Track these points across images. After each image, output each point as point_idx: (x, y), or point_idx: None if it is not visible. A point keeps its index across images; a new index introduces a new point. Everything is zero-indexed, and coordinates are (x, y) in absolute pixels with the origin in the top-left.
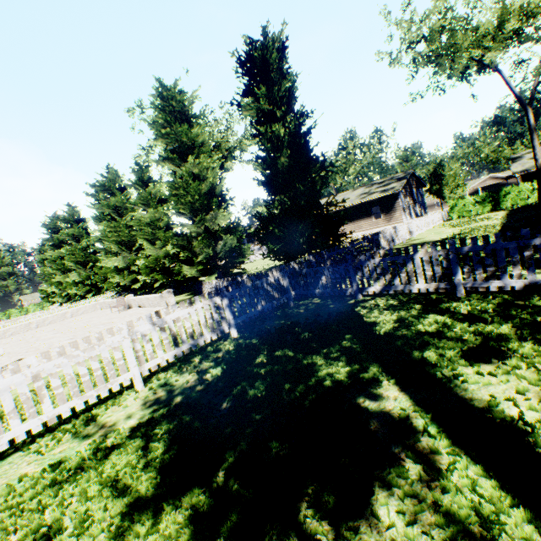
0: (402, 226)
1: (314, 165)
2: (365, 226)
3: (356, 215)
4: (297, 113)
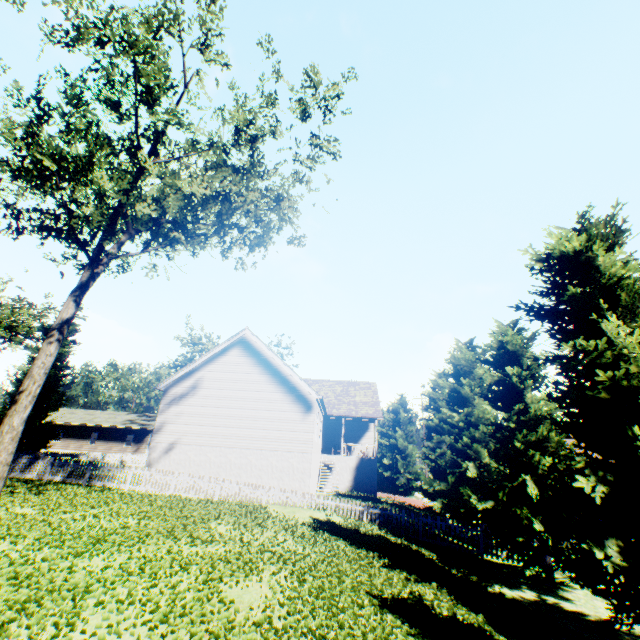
0: (116, 455)
1: (56, 396)
2: (116, 449)
3: (114, 436)
4: (63, 364)
